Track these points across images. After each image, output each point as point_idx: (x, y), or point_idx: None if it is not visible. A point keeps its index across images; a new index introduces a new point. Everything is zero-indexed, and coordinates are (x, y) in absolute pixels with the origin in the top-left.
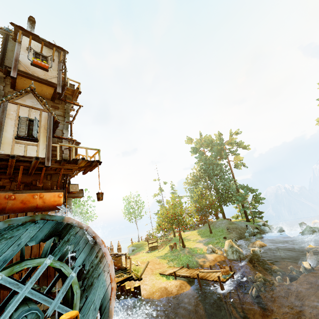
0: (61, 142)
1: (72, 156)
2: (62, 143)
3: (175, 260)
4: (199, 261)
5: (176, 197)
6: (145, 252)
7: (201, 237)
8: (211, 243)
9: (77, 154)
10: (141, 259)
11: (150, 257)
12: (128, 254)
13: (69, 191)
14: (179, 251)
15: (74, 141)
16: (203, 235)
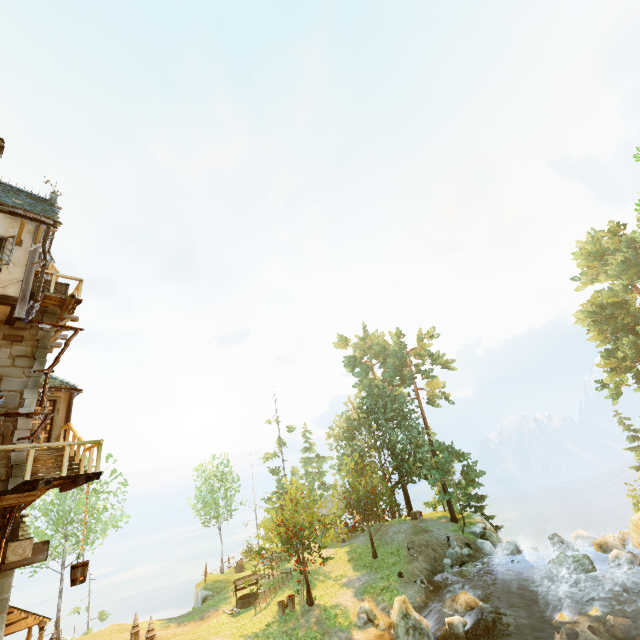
0: (13, 421)
1: (55, 423)
2: (1, 446)
3: None
4: None
5: (313, 460)
6: (227, 612)
7: (353, 567)
8: (370, 590)
9: (66, 424)
10: None
11: None
12: (191, 616)
13: (4, 561)
14: (299, 617)
15: (46, 416)
16: (357, 563)
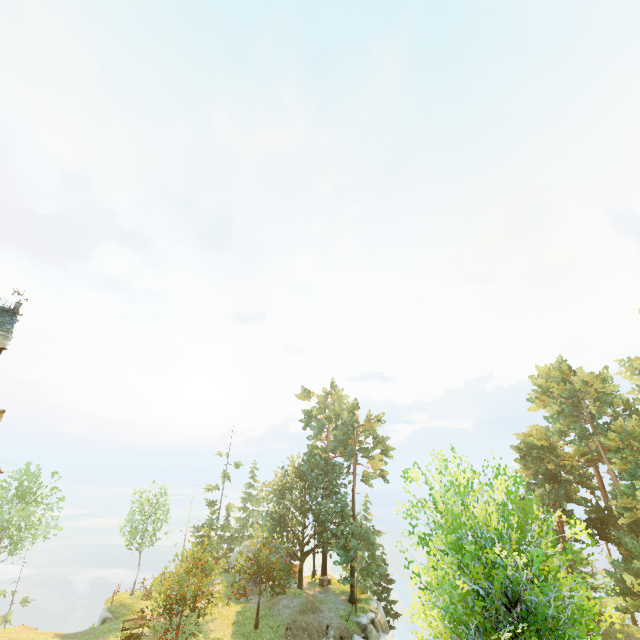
0: None
1: None
2: None
3: None
4: None
5: (252, 498)
6: None
7: (233, 632)
8: None
9: None
10: None
11: None
12: (83, 638)
13: None
14: None
15: None
16: (239, 629)
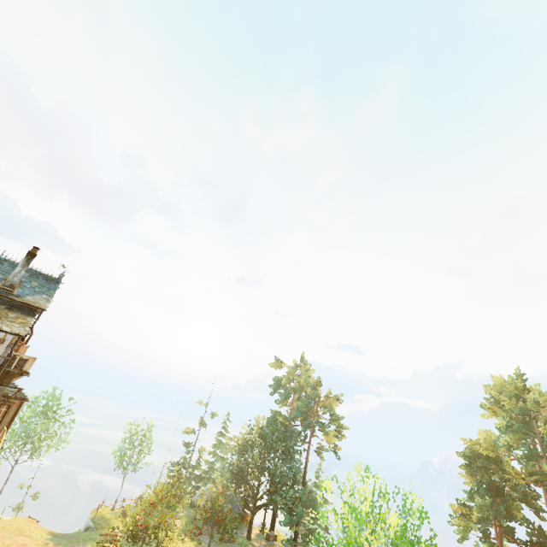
0: None
1: (4, 421)
2: None
3: None
4: None
5: (222, 445)
6: None
7: None
8: None
9: (5, 429)
10: None
11: None
12: (68, 540)
13: None
14: None
15: None
16: None
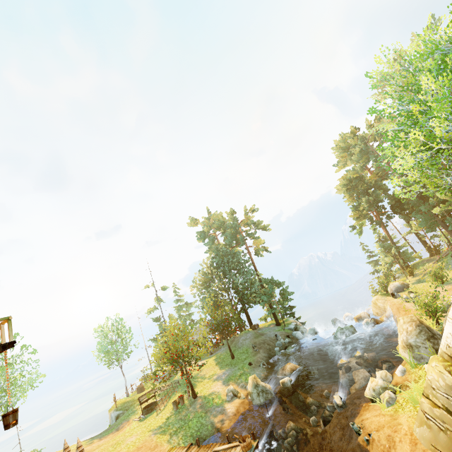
0: None
1: None
2: None
3: (181, 431)
4: (215, 422)
5: (183, 306)
6: (136, 420)
7: (220, 367)
8: (232, 378)
9: None
10: (126, 446)
11: (141, 437)
12: (109, 430)
13: None
14: (188, 407)
15: None
16: (222, 364)
